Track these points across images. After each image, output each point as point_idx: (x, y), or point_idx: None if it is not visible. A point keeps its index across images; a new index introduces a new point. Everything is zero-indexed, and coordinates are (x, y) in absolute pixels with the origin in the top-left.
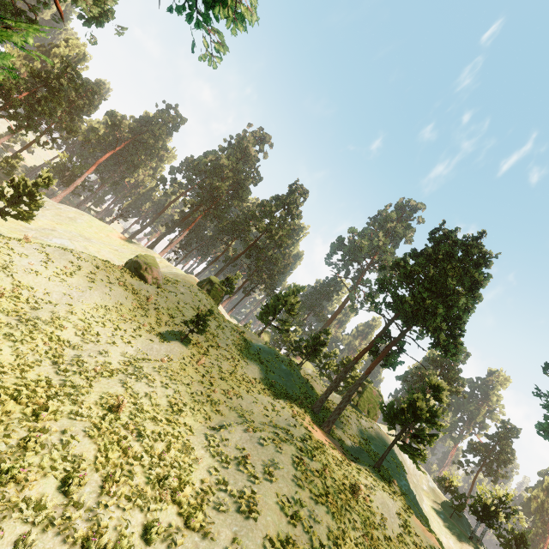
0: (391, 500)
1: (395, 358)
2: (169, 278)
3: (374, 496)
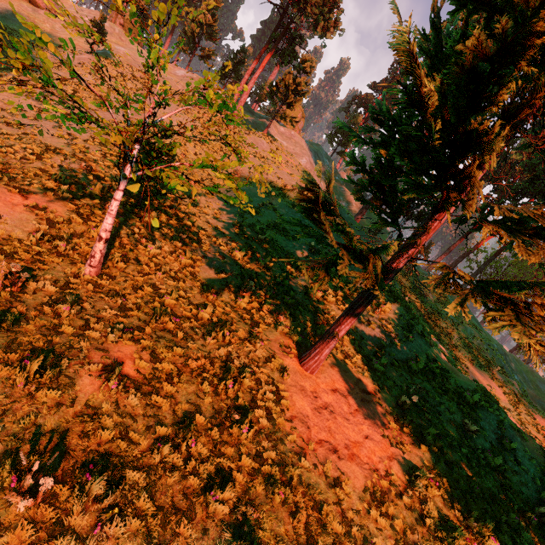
0: (262, 140)
1: (291, 55)
2: (71, 11)
3: (249, 137)
